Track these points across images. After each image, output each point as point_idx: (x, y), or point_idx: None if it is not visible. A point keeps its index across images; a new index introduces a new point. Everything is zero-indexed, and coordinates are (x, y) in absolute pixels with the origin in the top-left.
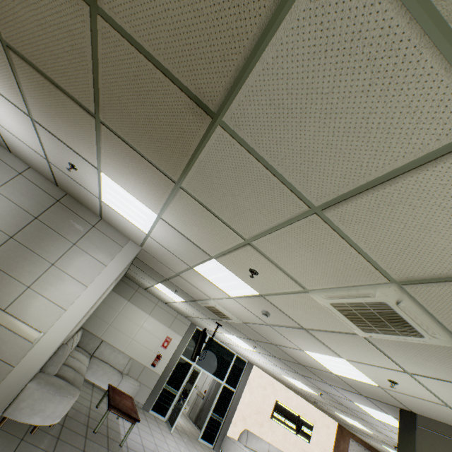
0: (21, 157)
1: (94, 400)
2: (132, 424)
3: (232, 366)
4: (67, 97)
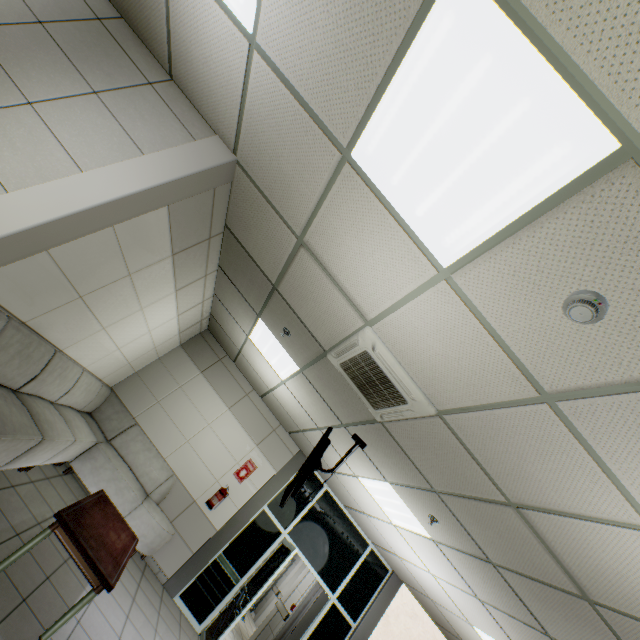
0: None
1: None
2: (91, 591)
3: (358, 569)
4: None
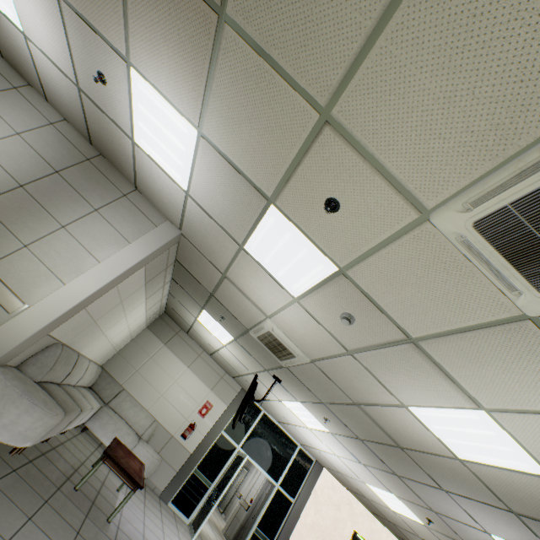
0: (56, 102)
1: (93, 458)
2: (131, 491)
3: (292, 463)
4: None
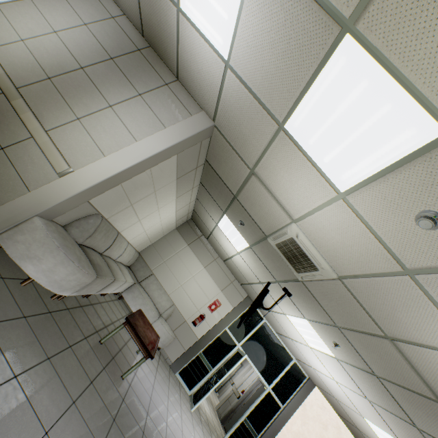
0: None
1: (122, 321)
2: (143, 358)
3: (285, 373)
4: None
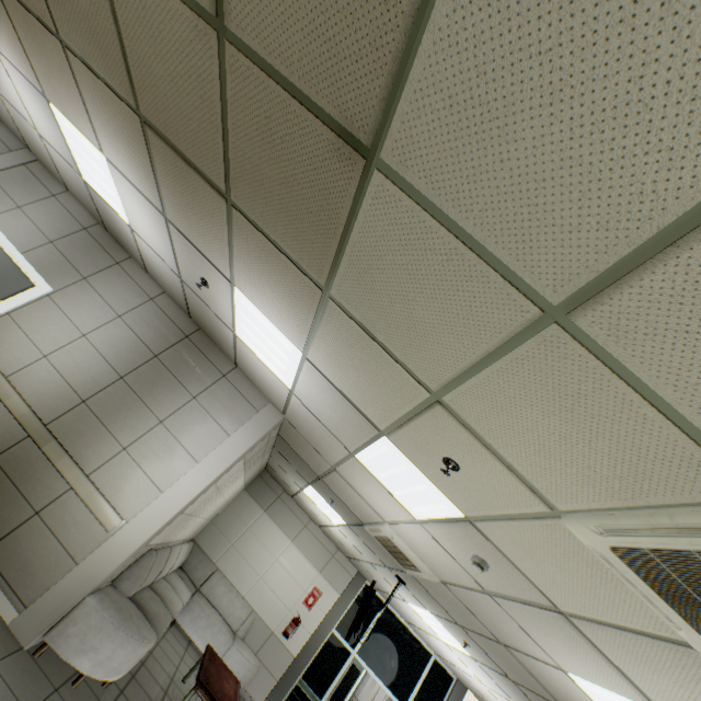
0: (157, 278)
1: (183, 666)
2: None
3: (425, 680)
4: (198, 175)
